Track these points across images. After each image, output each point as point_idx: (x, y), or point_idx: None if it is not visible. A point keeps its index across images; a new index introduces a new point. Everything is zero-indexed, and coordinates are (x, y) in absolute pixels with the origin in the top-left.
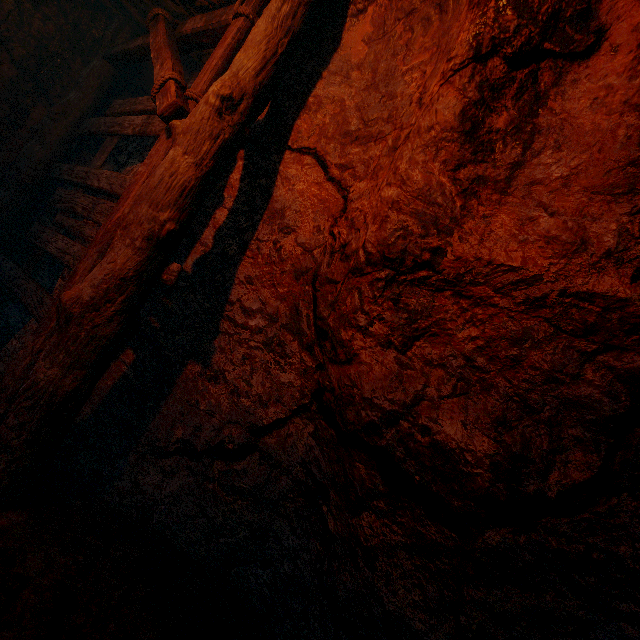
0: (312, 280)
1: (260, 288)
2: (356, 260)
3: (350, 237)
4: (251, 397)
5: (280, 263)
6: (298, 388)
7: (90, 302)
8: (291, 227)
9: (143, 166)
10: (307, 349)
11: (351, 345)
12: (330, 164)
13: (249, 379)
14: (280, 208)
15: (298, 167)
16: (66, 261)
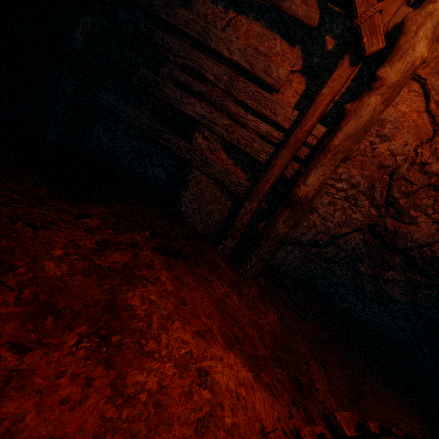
0: (390, 173)
1: (350, 168)
2: (438, 182)
3: (431, 160)
4: (333, 222)
5: (372, 158)
6: (360, 221)
7: (311, 198)
8: (388, 137)
9: (327, 88)
10: (375, 207)
11: (416, 219)
12: (432, 99)
13: (333, 214)
14: (380, 118)
15: (405, 90)
16: (217, 131)
